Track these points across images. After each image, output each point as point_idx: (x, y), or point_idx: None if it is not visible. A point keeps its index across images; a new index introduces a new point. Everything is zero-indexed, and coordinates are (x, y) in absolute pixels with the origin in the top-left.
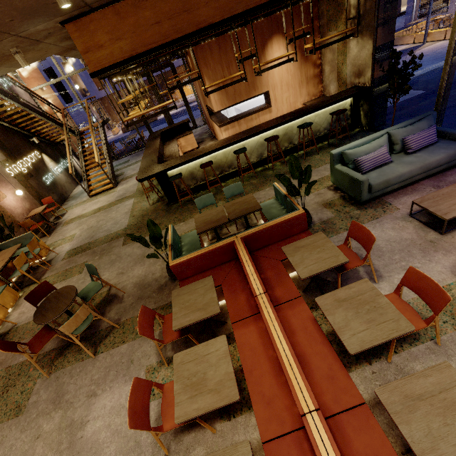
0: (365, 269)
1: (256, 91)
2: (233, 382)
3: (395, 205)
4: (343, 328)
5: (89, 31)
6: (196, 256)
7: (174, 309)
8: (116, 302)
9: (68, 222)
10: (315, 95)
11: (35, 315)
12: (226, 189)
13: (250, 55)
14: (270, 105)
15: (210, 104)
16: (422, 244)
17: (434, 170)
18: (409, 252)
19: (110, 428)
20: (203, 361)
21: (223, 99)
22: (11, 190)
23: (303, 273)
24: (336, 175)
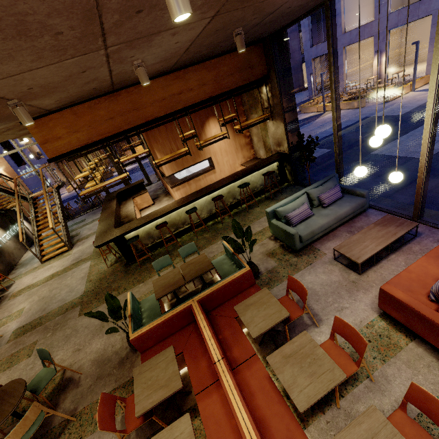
0: (308, 314)
1: (201, 158)
2: None
3: (323, 251)
4: (291, 386)
5: (48, 127)
6: (156, 325)
7: (136, 391)
8: (72, 387)
9: (16, 295)
10: (249, 158)
11: None
12: (181, 250)
13: (192, 136)
14: (214, 167)
15: (162, 169)
16: (347, 285)
17: (345, 219)
18: (339, 294)
19: None
20: None
21: (173, 165)
22: None
23: (254, 332)
24: (274, 228)
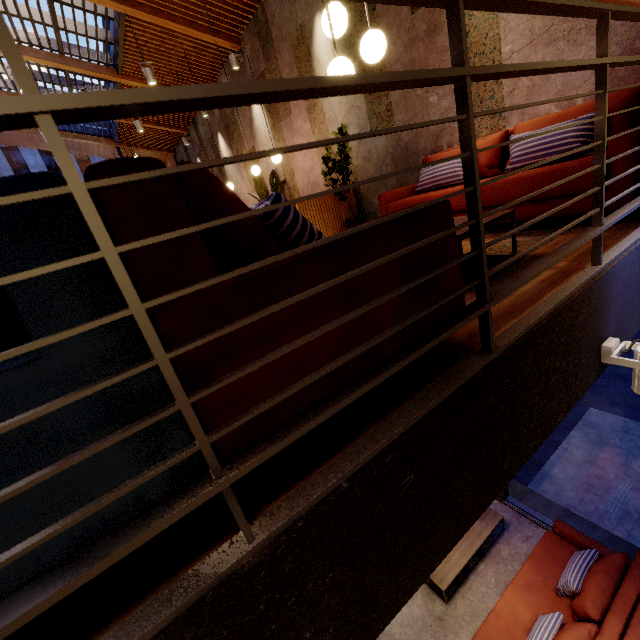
0: None
1: None
2: None
3: None
4: None
5: None
6: None
7: None
8: None
9: None
10: None
11: None
12: None
13: None
14: None
15: None
16: (433, 625)
17: None
18: None
19: None
20: None
21: None
22: None
23: None
24: None
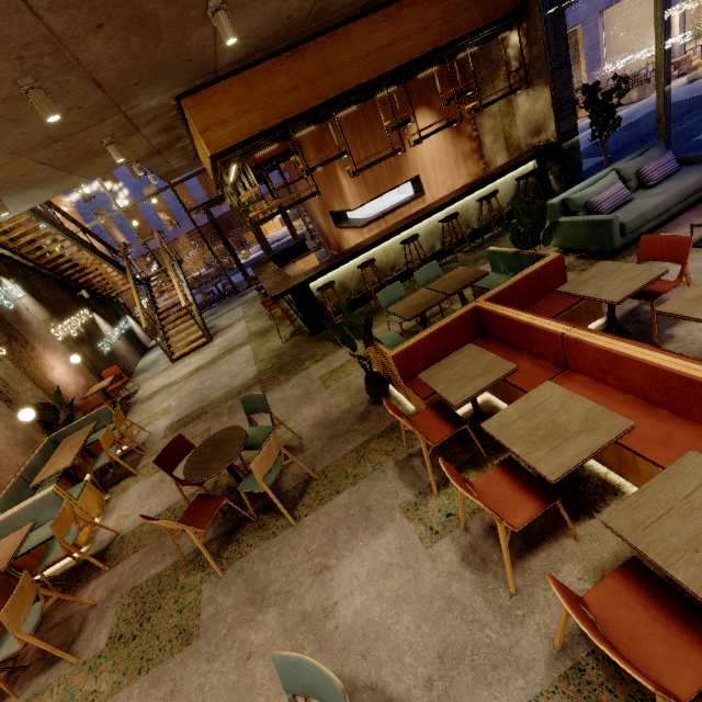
0: None
1: (403, 177)
2: (609, 413)
3: None
4: None
5: (211, 105)
6: (427, 335)
7: (438, 388)
8: (293, 454)
9: (149, 397)
10: (477, 175)
11: (187, 473)
12: (418, 274)
13: (404, 121)
14: (423, 192)
15: (342, 203)
16: None
17: (691, 199)
18: None
19: (385, 598)
20: (537, 413)
21: (362, 191)
22: (60, 359)
23: (614, 297)
24: (563, 231)
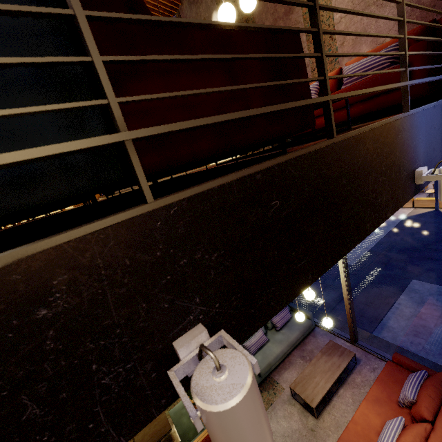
0: None
1: None
2: None
3: (281, 384)
4: None
5: None
6: None
7: None
8: None
9: None
10: None
11: None
12: None
13: None
14: None
15: None
16: (307, 435)
17: (297, 342)
18: None
19: None
20: None
21: None
22: None
23: None
24: None
